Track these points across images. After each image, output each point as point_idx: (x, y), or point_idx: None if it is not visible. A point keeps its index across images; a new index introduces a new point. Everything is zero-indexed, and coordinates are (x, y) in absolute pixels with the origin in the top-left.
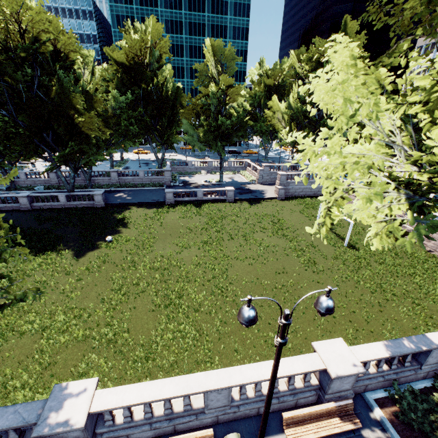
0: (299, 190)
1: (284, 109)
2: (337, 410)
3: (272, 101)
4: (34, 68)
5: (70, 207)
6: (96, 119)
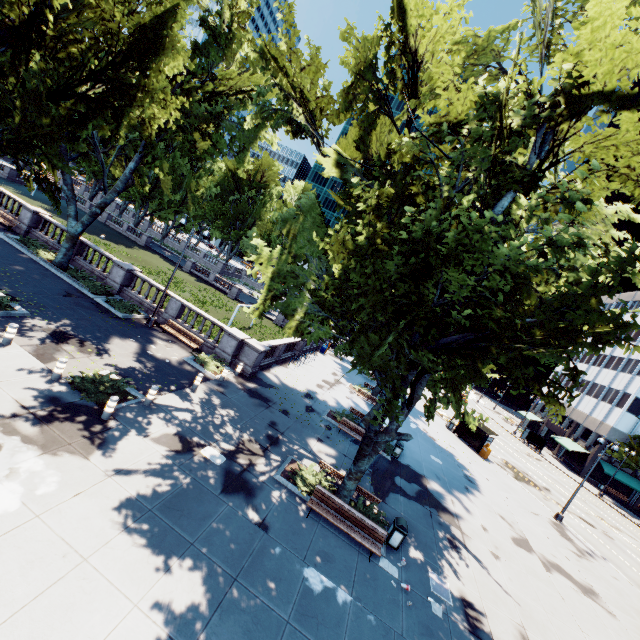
0: None
1: None
2: (11, 221)
3: None
4: (170, 148)
5: (125, 235)
6: (171, 182)
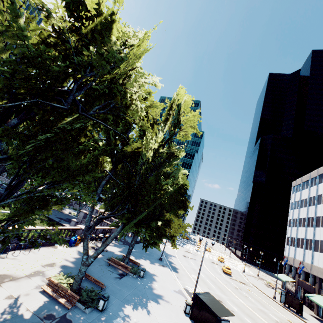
0: None
1: None
2: None
3: None
4: None
5: None
6: None
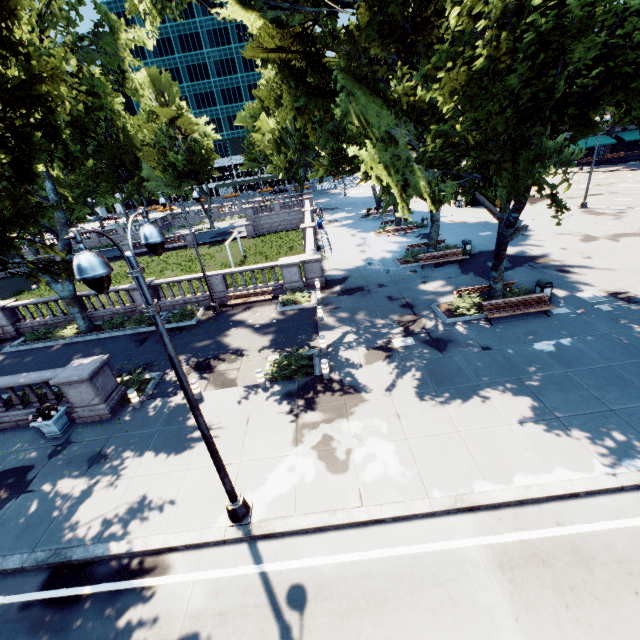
0: (276, 224)
1: (273, 126)
2: None
3: (260, 120)
4: None
5: None
6: None
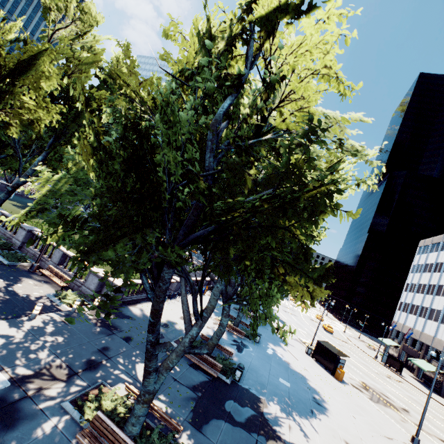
0: None
1: None
2: None
3: None
4: None
5: None
6: None
